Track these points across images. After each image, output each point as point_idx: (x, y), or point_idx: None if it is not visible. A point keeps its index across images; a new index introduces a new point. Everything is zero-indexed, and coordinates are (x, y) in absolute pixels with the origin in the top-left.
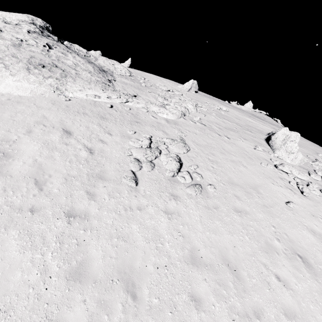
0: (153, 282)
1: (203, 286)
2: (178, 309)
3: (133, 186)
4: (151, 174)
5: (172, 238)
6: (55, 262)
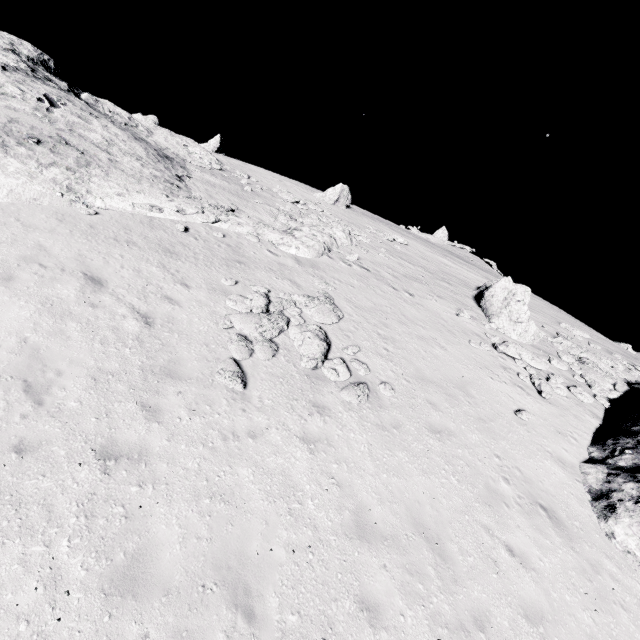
0: (287, 580)
1: (381, 579)
2: (338, 630)
3: (238, 390)
4: (273, 365)
5: (319, 489)
6: (77, 559)
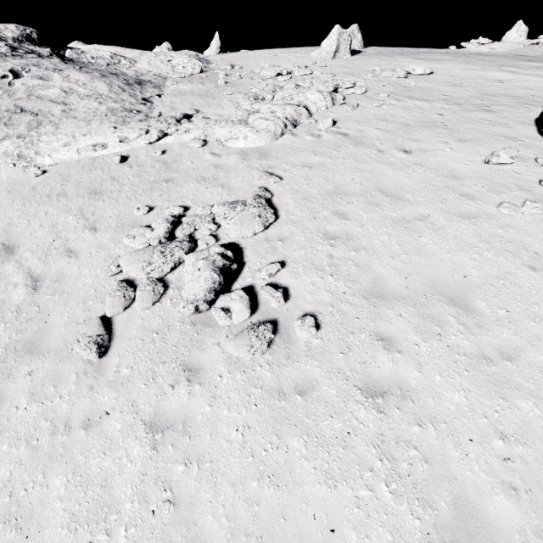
0: None
1: None
2: None
3: (92, 360)
4: (152, 314)
5: (142, 510)
6: None
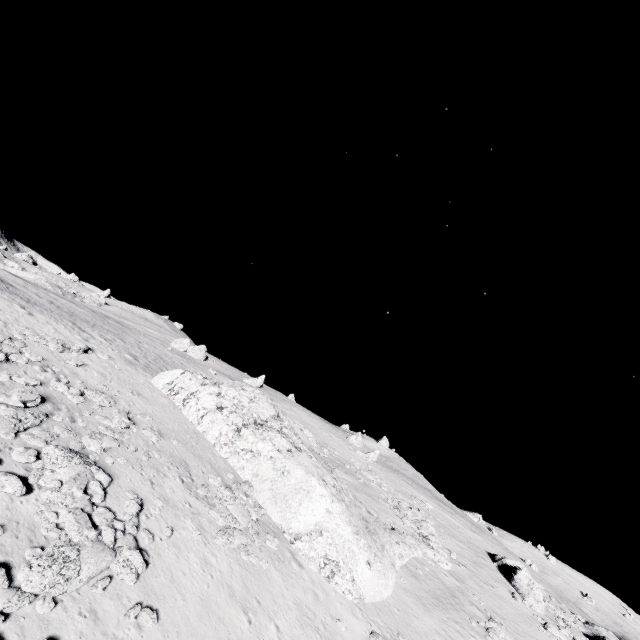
0: None
1: None
2: None
3: None
4: None
5: None
6: None
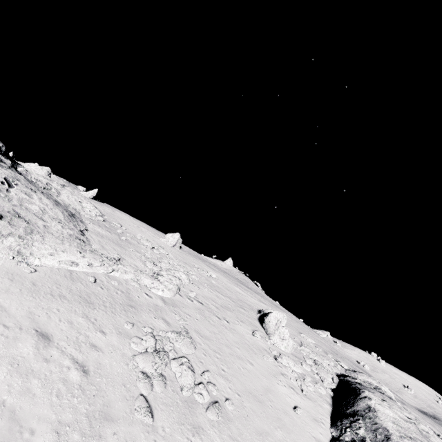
0: None
1: None
2: None
3: (150, 423)
4: (165, 395)
5: None
6: None
